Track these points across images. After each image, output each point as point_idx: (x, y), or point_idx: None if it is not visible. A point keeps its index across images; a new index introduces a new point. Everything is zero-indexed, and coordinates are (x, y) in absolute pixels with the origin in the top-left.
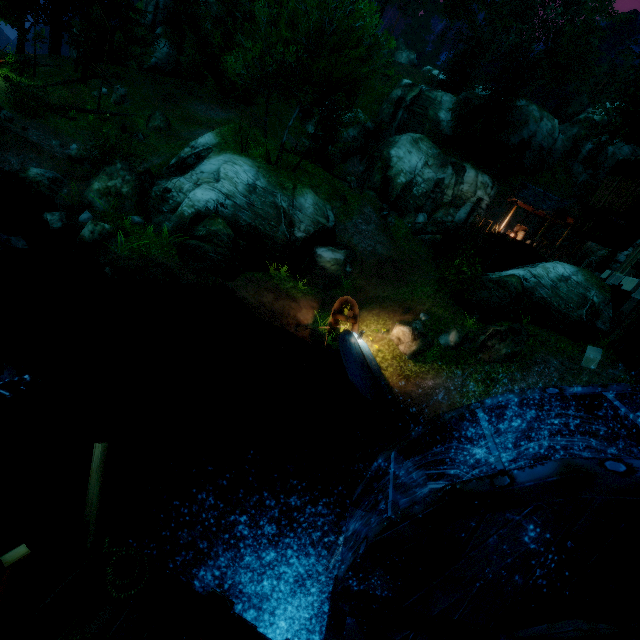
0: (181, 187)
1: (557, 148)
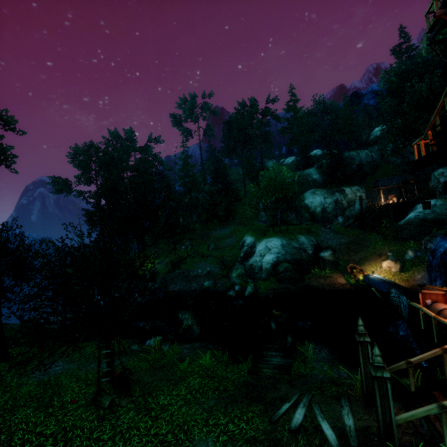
0: (255, 260)
1: (375, 158)
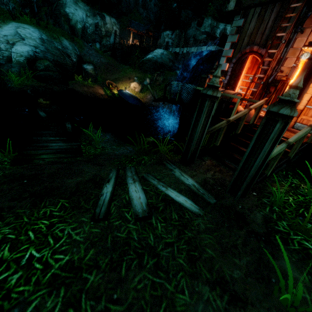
0: None
1: (131, 1)
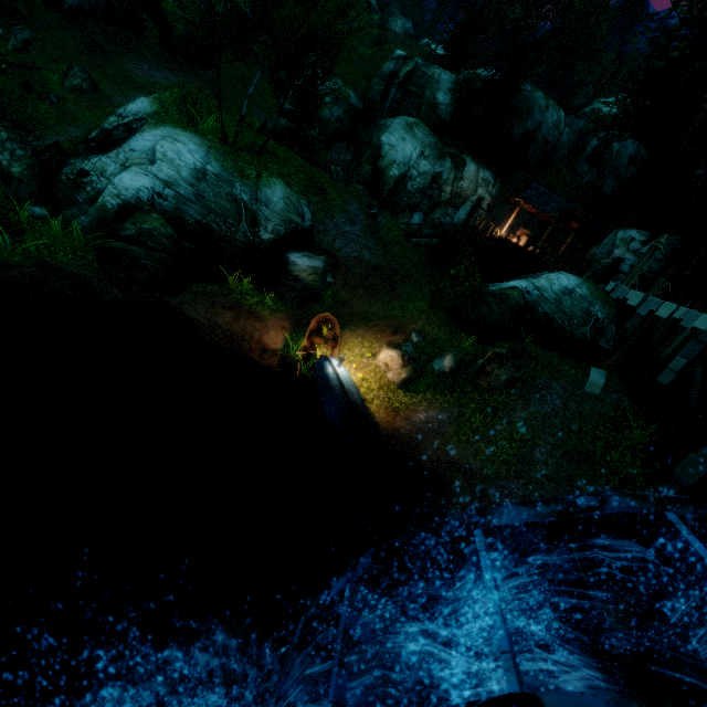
0: (103, 169)
1: (562, 143)
